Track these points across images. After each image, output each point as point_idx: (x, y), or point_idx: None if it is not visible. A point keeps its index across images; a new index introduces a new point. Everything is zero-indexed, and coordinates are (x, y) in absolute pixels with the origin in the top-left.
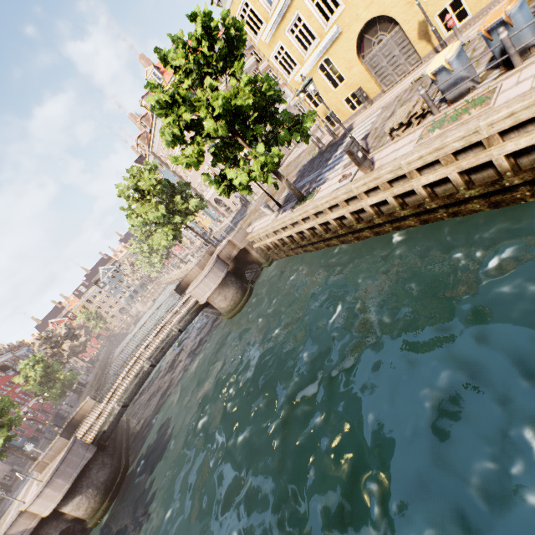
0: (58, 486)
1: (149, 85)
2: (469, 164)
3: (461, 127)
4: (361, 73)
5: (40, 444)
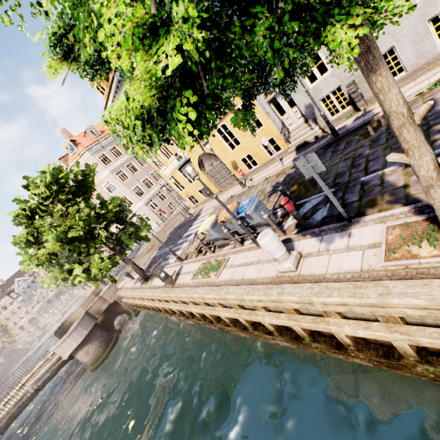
0: None
1: (16, 199)
2: (209, 312)
3: (201, 288)
4: (205, 179)
5: None
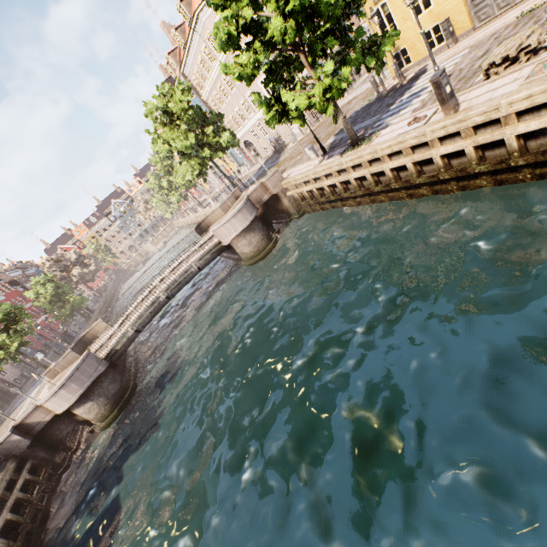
0: (73, 390)
1: None
2: None
3: None
4: None
5: (48, 357)
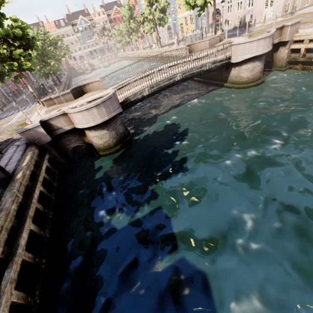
0: (101, 113)
1: None
2: None
3: None
4: None
5: (20, 98)
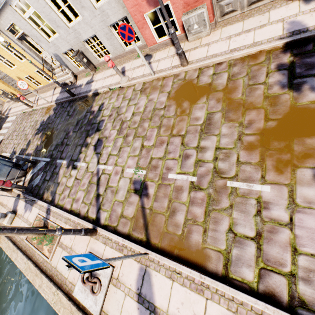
0: None
1: None
2: None
3: None
4: (1, 84)
5: None
